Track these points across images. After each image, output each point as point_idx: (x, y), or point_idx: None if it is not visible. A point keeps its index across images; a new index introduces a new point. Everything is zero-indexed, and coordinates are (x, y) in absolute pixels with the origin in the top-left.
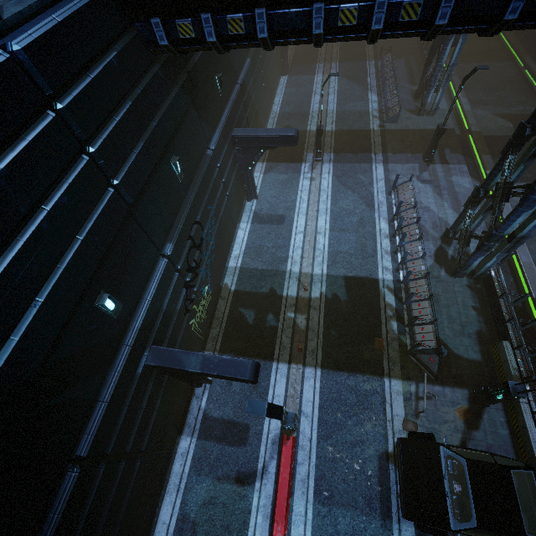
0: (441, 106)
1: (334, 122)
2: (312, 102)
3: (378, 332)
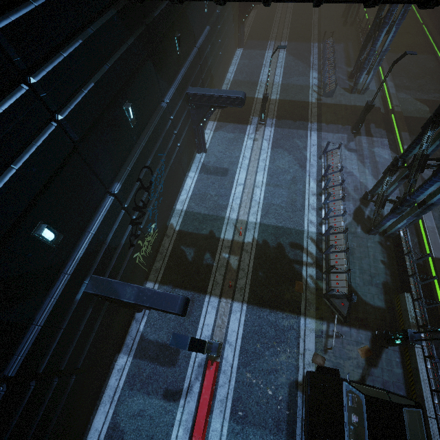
0: (371, 87)
1: (279, 92)
2: (262, 73)
3: (299, 276)
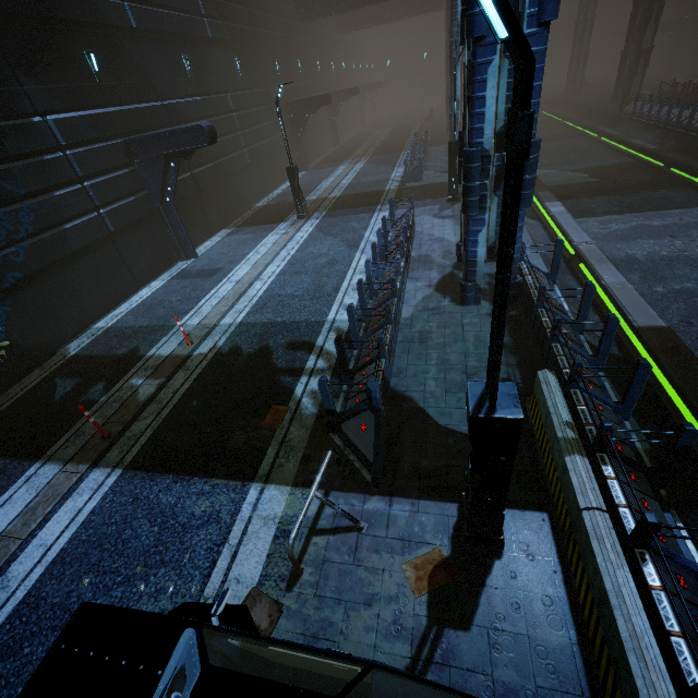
0: None
1: (342, 191)
2: (324, 182)
3: (283, 397)
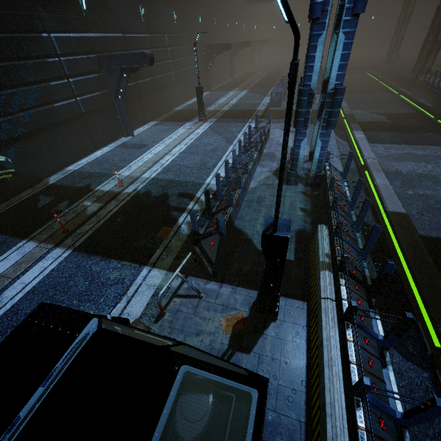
0: None
1: (229, 107)
2: (219, 100)
3: (171, 223)
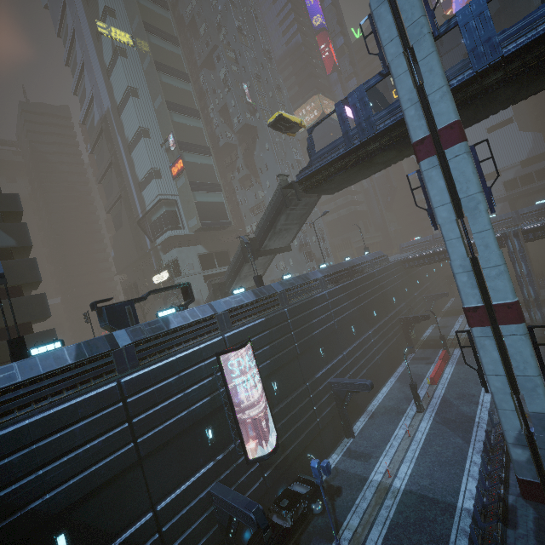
0: None
1: None
2: None
3: None
